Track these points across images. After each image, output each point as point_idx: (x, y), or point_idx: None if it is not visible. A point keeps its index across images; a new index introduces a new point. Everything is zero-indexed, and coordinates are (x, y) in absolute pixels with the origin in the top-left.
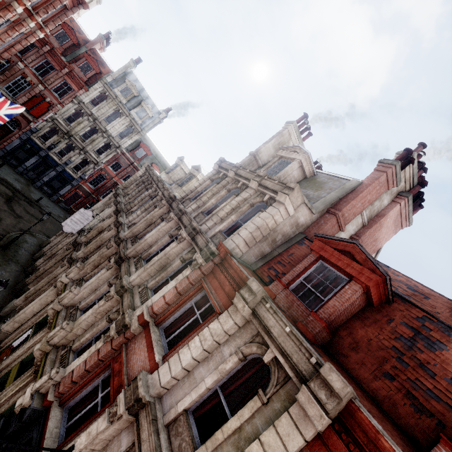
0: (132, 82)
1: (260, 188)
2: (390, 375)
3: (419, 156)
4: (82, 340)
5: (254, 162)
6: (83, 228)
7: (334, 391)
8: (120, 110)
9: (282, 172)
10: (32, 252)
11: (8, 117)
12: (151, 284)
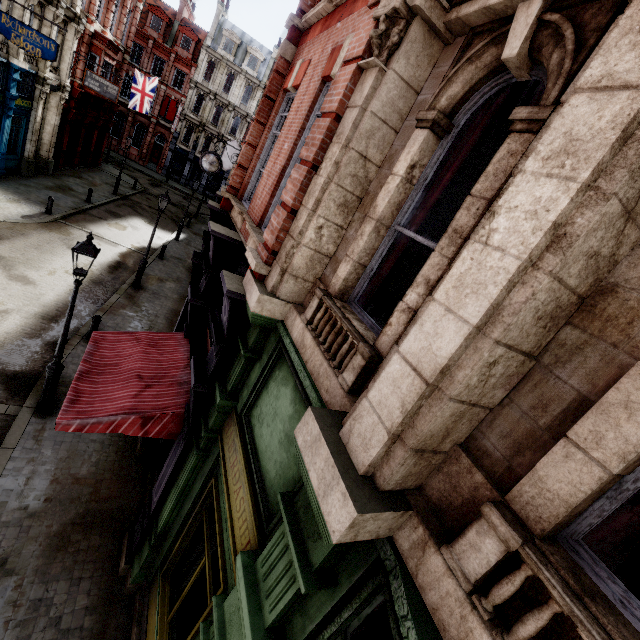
0: (229, 30)
1: None
2: None
3: None
4: None
5: None
6: None
7: None
8: (232, 71)
9: None
10: None
11: (152, 93)
12: None
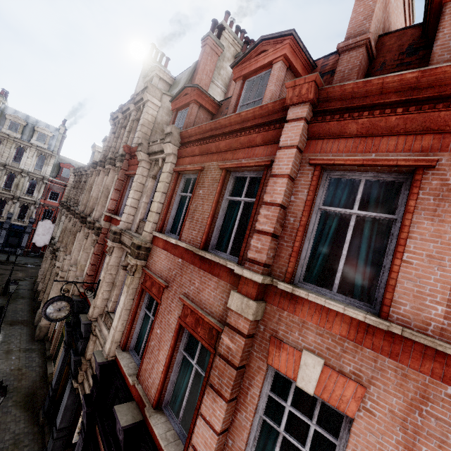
0: (12, 114)
1: (136, 105)
2: None
3: (231, 22)
4: None
5: None
6: (54, 241)
7: (170, 134)
8: (20, 145)
9: None
10: (31, 289)
11: None
12: None
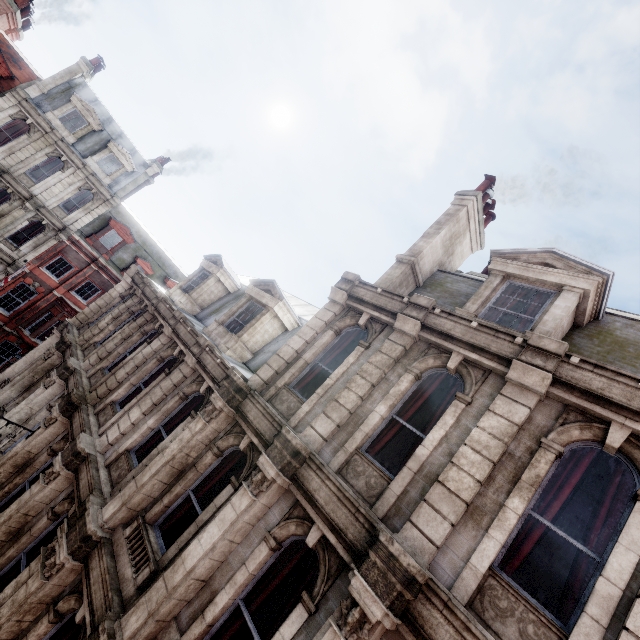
0: (86, 102)
1: (567, 393)
2: None
3: None
4: None
5: (410, 279)
6: None
7: None
8: (62, 156)
9: (548, 322)
10: None
11: None
12: None
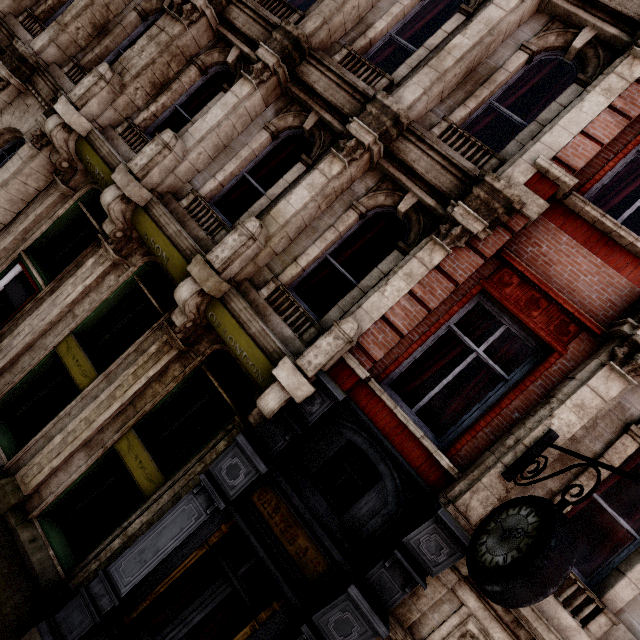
0: None
1: None
2: None
3: None
4: (303, 261)
5: None
6: None
7: None
8: None
9: None
10: None
11: None
12: (459, 118)
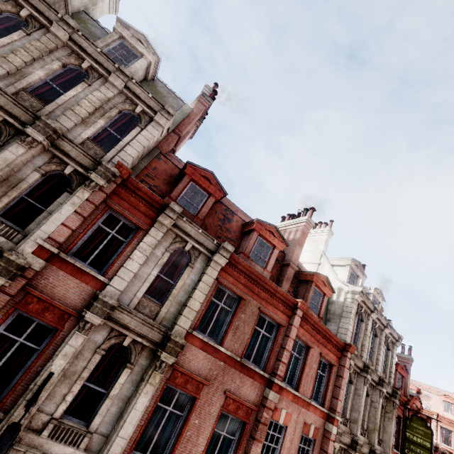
0: None
1: (128, 92)
2: (219, 237)
3: None
4: None
5: (62, 4)
6: None
7: (229, 251)
8: None
9: (133, 68)
10: None
11: None
12: None
